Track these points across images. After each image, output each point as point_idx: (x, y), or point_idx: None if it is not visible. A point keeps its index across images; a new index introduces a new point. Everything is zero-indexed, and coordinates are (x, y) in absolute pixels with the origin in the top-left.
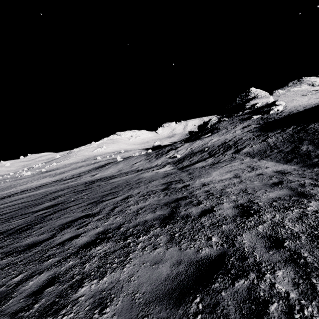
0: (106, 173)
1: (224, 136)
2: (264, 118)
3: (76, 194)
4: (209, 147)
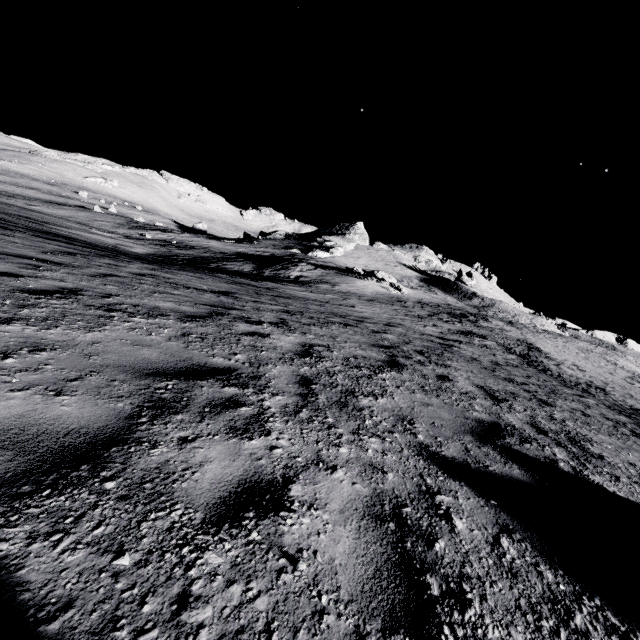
0: (51, 211)
1: (222, 246)
2: (294, 255)
3: None
4: (182, 243)
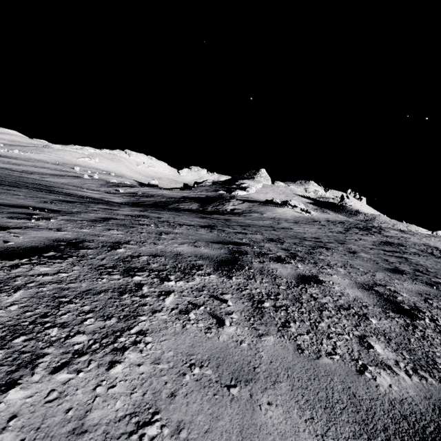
0: (56, 180)
1: (171, 193)
2: (222, 195)
3: (5, 175)
4: (144, 194)
